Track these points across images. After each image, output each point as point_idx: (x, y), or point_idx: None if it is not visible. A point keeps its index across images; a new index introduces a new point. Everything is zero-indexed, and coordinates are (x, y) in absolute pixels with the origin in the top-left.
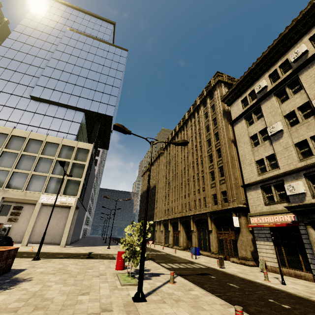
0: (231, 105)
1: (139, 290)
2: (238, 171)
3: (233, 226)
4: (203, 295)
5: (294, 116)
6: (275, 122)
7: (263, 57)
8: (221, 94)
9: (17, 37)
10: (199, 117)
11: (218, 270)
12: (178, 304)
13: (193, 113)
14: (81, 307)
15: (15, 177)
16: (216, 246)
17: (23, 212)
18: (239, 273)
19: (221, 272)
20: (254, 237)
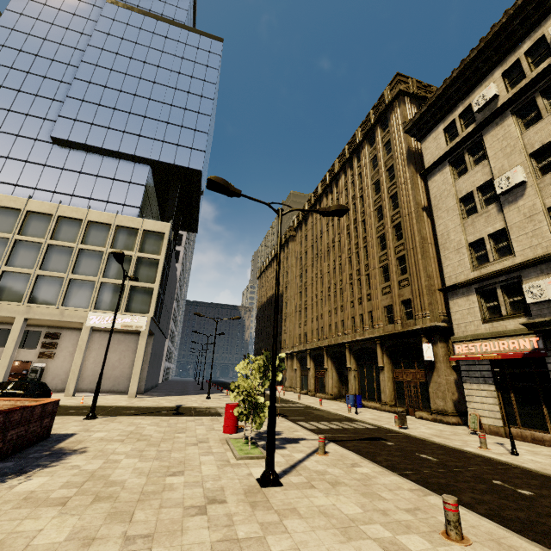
0: (424, 138)
1: (269, 467)
2: (435, 263)
3: (422, 359)
4: (377, 474)
5: (550, 154)
6: (510, 168)
7: (493, 35)
8: (404, 119)
9: (15, 22)
10: (361, 167)
11: (398, 433)
12: (338, 491)
13: (350, 160)
14: (172, 496)
15: (42, 284)
16: (391, 393)
17: (62, 342)
18: (434, 436)
19: (403, 435)
20: (460, 378)
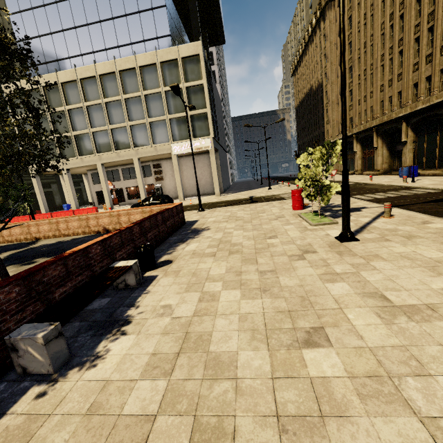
0: None
1: (345, 229)
2: None
3: None
4: None
5: None
6: None
7: None
8: None
9: None
10: None
11: None
12: (414, 242)
13: None
14: (276, 250)
15: (135, 132)
16: None
17: (164, 169)
18: None
19: None
20: None
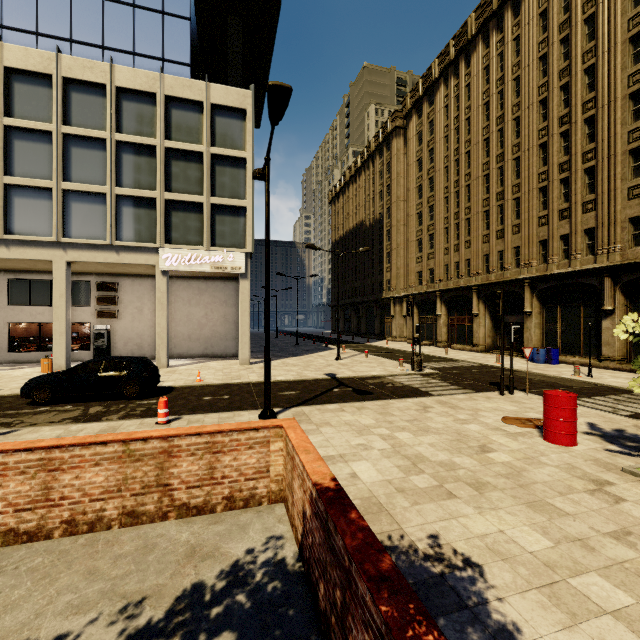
0: None
1: None
2: None
3: None
4: None
5: None
6: None
7: None
8: None
9: None
10: None
11: None
12: None
13: None
14: None
15: (74, 206)
16: (622, 346)
17: (123, 295)
18: None
19: None
20: None
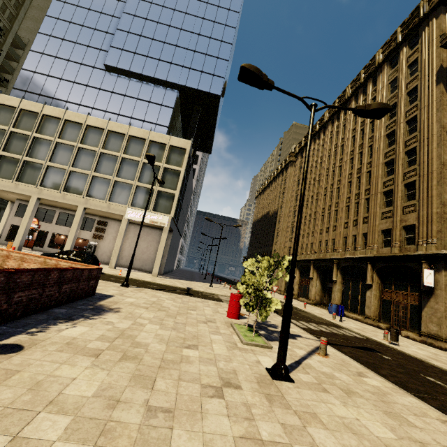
0: None
1: (280, 361)
2: None
3: (418, 284)
4: (390, 391)
5: None
6: None
7: None
8: (442, 32)
9: None
10: (376, 91)
11: (389, 347)
12: (355, 402)
13: (364, 85)
14: (189, 369)
15: (95, 183)
16: (375, 309)
17: (108, 229)
18: (431, 359)
19: (396, 351)
20: None
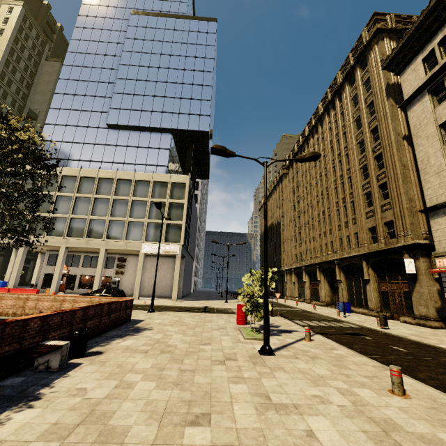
0: (402, 72)
1: (265, 343)
2: (416, 187)
3: (405, 272)
4: (349, 355)
5: None
6: None
7: None
8: (383, 56)
9: (77, 47)
10: (343, 107)
11: (378, 331)
12: (315, 361)
13: (332, 102)
14: (204, 354)
15: (112, 226)
16: (376, 301)
17: (128, 264)
18: (412, 335)
19: (382, 333)
20: (443, 288)
